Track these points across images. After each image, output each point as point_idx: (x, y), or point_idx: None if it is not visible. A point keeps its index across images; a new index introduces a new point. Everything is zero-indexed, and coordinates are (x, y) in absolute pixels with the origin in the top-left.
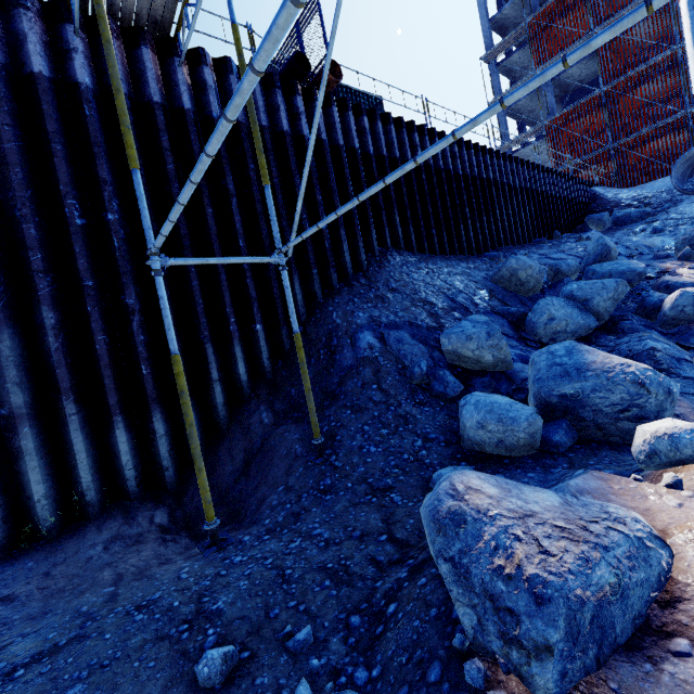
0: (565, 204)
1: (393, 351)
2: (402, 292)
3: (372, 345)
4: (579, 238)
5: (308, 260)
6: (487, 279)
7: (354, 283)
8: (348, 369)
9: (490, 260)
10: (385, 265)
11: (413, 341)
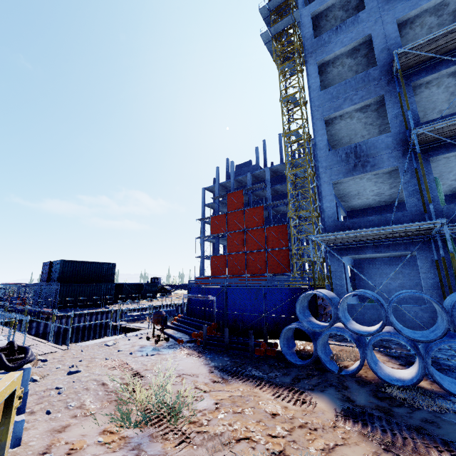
0: None
1: None
2: None
3: None
4: None
5: None
6: None
7: None
8: None
9: None
10: None
11: None
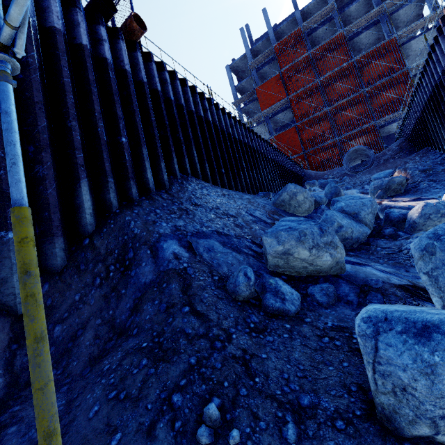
0: (292, 174)
1: (204, 261)
2: (205, 206)
3: (178, 254)
4: (309, 190)
5: (103, 167)
6: (269, 204)
7: (156, 197)
8: (147, 287)
9: (263, 197)
10: (186, 186)
11: (225, 248)
